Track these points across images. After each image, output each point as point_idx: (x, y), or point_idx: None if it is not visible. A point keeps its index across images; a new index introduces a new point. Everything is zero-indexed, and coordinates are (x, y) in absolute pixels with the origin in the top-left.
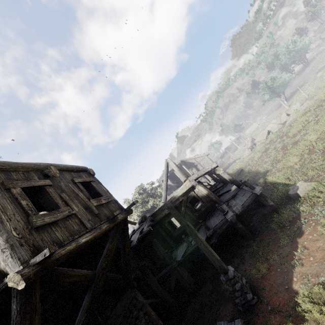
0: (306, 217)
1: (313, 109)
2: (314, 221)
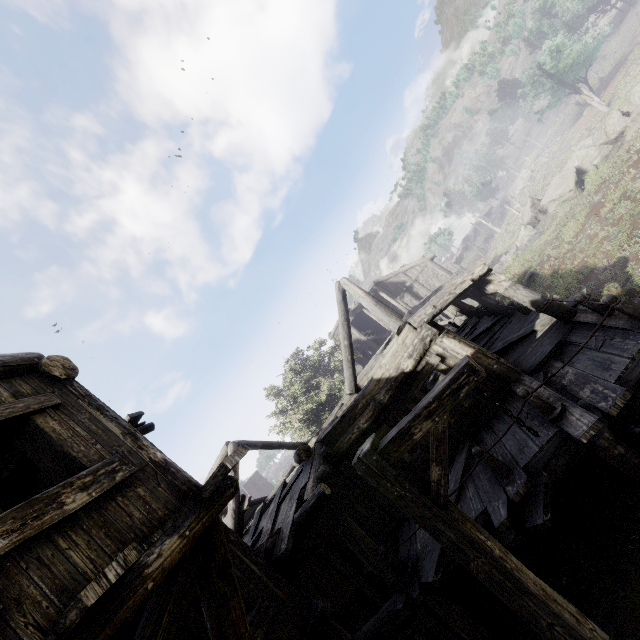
0: None
1: None
2: None
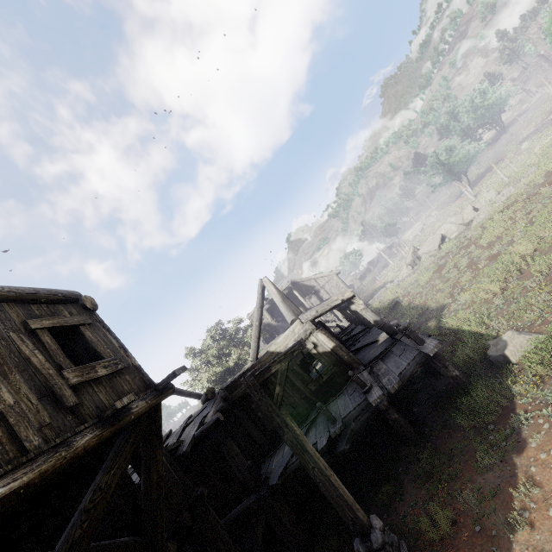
0: (528, 408)
1: (522, 199)
2: (546, 419)
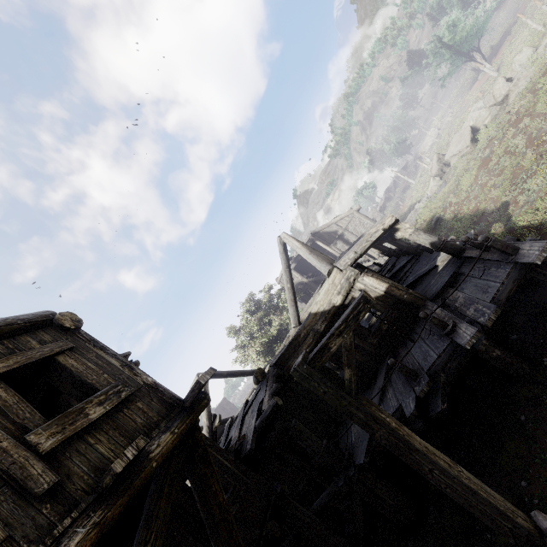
0: None
1: None
2: None
